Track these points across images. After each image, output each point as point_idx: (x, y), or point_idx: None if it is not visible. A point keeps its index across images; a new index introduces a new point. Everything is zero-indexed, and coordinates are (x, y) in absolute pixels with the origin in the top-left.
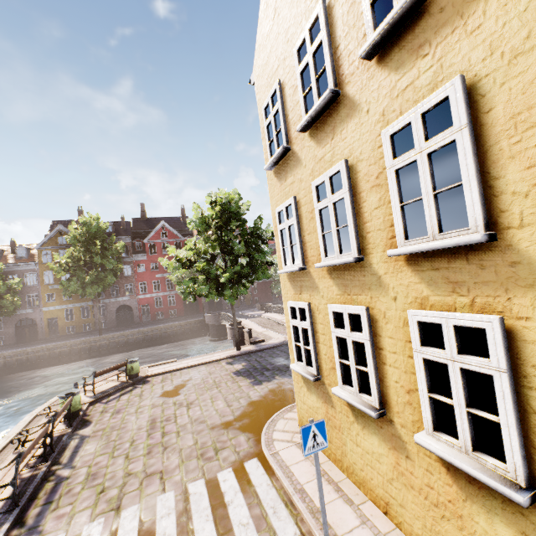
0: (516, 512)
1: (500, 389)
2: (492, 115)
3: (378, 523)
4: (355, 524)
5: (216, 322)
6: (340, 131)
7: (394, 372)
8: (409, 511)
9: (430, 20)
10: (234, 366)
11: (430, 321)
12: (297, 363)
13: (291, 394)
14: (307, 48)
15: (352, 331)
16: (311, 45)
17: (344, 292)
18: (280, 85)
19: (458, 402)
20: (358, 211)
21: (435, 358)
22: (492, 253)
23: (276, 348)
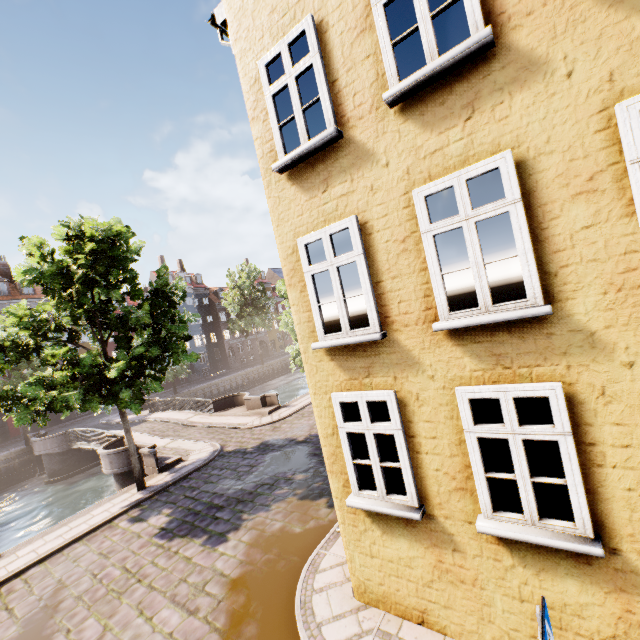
0: None
1: None
2: None
3: None
4: None
5: (60, 448)
6: (491, 106)
7: (623, 475)
8: None
9: None
10: (151, 522)
11: None
12: (361, 493)
13: (290, 538)
14: None
15: (519, 424)
16: None
17: (495, 365)
18: (315, 25)
19: None
20: (539, 233)
21: None
22: None
23: (209, 466)
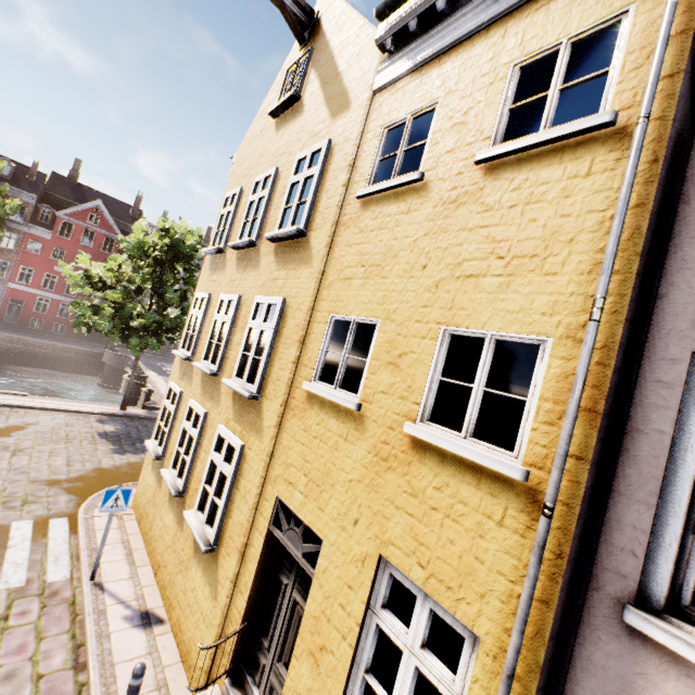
0: (208, 561)
1: (227, 486)
2: (284, 330)
3: (145, 579)
4: (124, 577)
5: (118, 365)
6: (248, 272)
7: (200, 465)
8: (168, 570)
9: (294, 252)
10: (105, 426)
11: (223, 435)
12: (154, 440)
13: None
14: (260, 189)
15: (194, 427)
16: (262, 191)
17: (203, 394)
18: (242, 192)
19: (212, 491)
20: (232, 339)
21: (216, 460)
22: (257, 407)
23: None
